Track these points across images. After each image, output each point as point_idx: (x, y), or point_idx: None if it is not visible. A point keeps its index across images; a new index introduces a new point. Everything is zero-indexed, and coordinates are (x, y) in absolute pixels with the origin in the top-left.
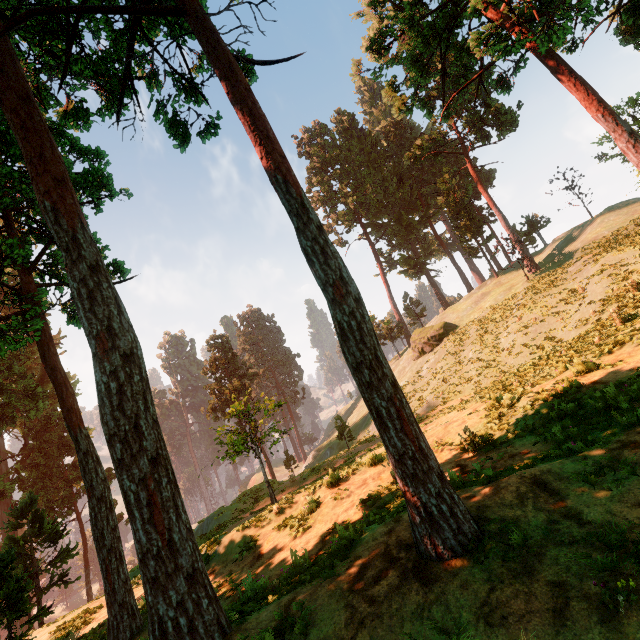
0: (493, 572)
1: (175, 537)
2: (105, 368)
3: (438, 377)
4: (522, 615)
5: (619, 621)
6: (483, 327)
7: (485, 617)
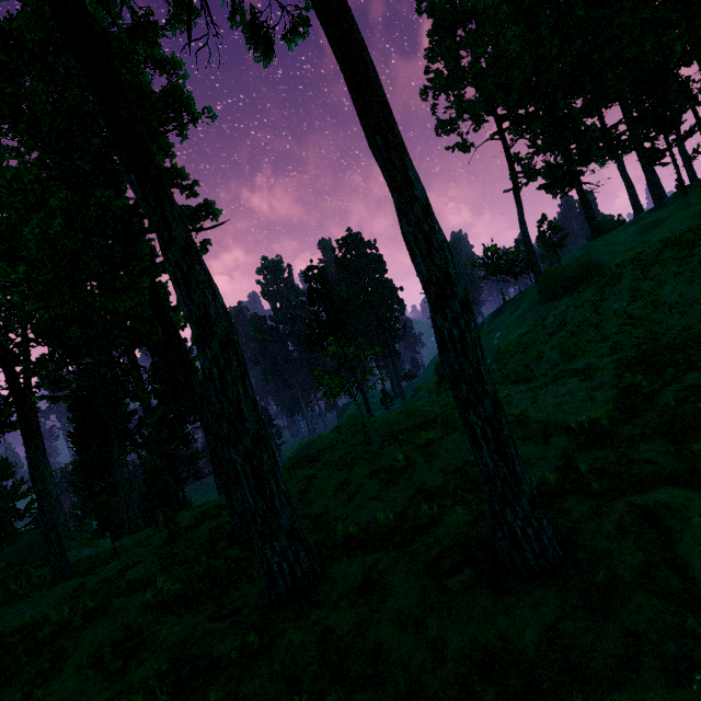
0: (568, 601)
1: (276, 503)
2: (207, 354)
3: (566, 330)
4: (586, 651)
5: (688, 693)
6: (643, 271)
7: (548, 641)
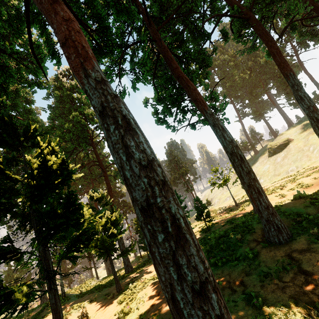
0: None
1: None
2: (318, 114)
3: (291, 160)
4: None
5: None
6: (315, 137)
7: None
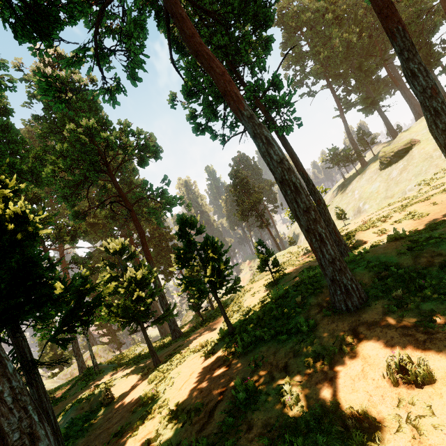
0: None
1: None
2: (438, 101)
3: (412, 174)
4: None
5: None
6: None
7: None
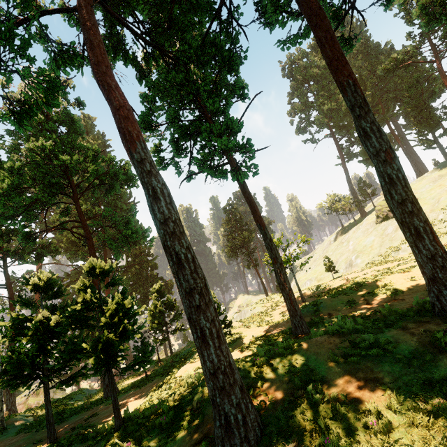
0: None
1: (445, 250)
2: (393, 167)
3: None
4: None
5: None
6: None
7: None
